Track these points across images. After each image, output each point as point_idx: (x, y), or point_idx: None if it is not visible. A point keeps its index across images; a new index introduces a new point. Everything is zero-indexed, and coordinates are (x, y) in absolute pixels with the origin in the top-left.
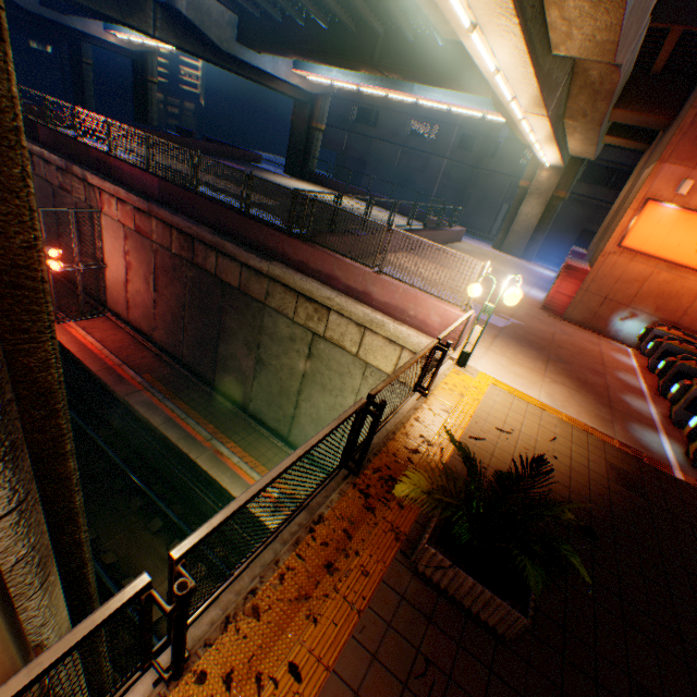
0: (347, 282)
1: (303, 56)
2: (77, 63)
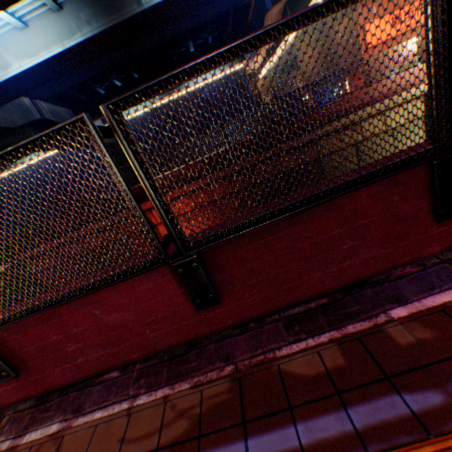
0: (358, 103)
1: None
2: None
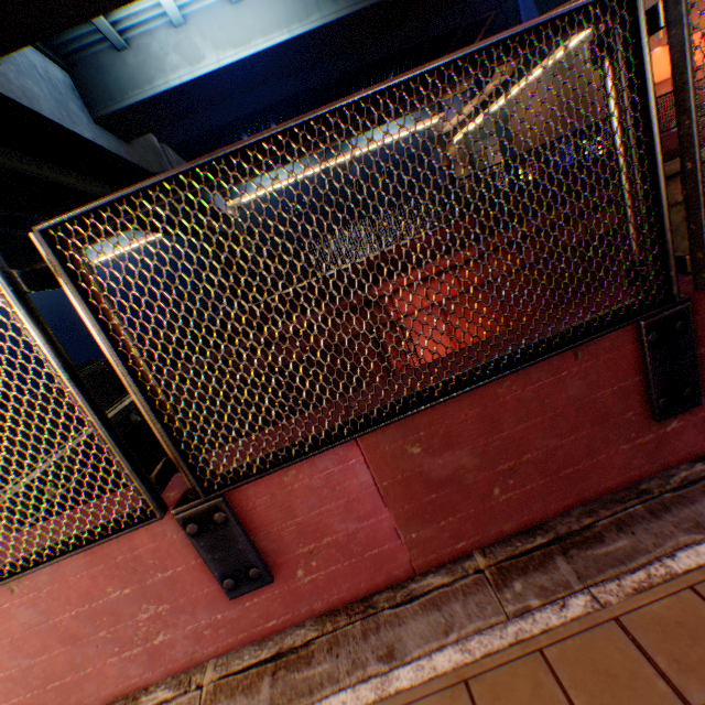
0: None
1: (283, 160)
2: None
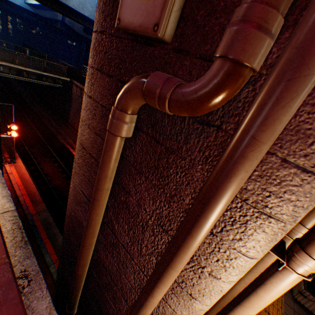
0: None
1: None
2: (88, 51)
